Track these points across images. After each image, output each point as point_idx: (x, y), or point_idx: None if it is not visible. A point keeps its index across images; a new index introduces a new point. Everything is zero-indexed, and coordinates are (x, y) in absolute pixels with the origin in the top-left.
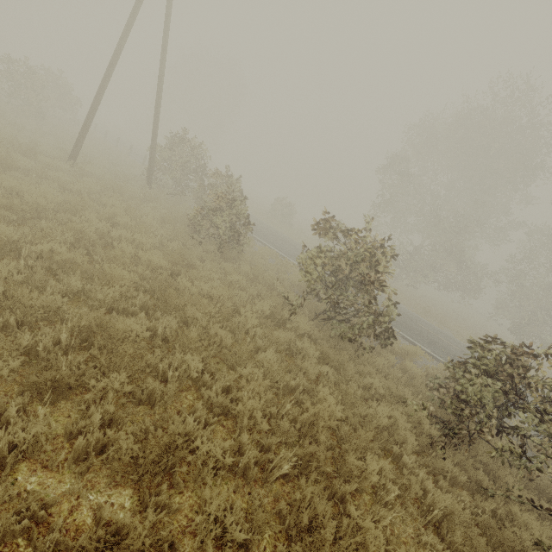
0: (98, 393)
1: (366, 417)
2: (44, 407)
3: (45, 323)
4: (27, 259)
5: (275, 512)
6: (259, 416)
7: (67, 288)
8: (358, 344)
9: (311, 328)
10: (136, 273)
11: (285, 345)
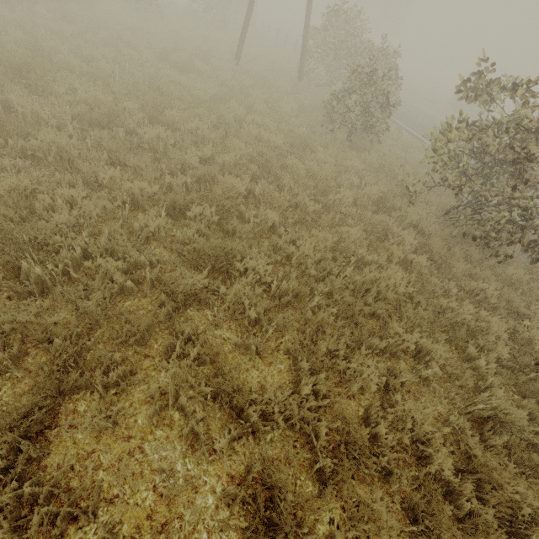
0: (197, 215)
1: (446, 312)
2: (172, 220)
3: (180, 171)
4: (183, 134)
5: (301, 331)
6: (309, 262)
7: (201, 154)
8: (493, 253)
9: (428, 223)
10: (255, 150)
11: (377, 227)
